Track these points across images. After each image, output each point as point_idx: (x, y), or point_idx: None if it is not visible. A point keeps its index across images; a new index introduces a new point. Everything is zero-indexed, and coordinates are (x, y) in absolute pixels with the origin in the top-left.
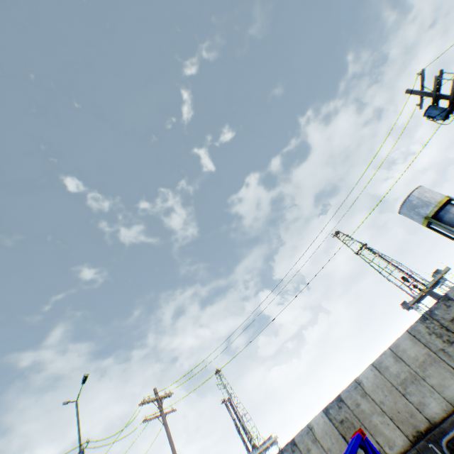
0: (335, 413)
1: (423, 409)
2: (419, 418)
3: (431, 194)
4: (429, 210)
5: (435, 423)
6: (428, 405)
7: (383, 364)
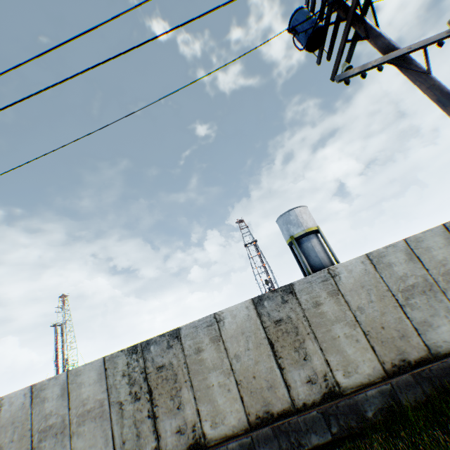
0: None
1: None
2: None
3: (308, 218)
4: (298, 231)
5: None
6: None
7: (44, 394)
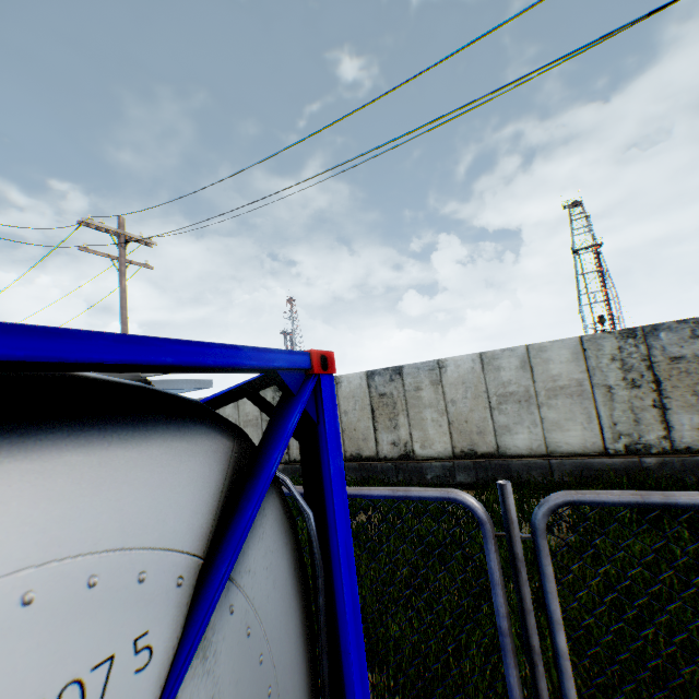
0: (380, 383)
1: (503, 436)
2: (488, 441)
3: None
4: None
5: (504, 455)
6: (514, 435)
7: (497, 363)
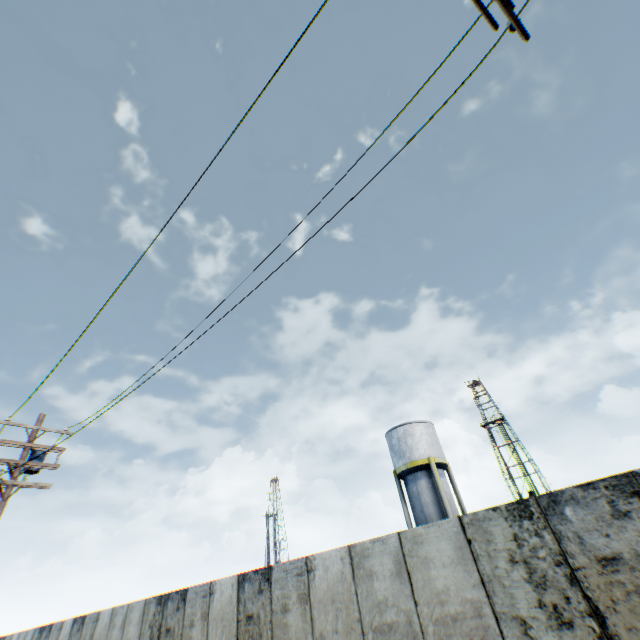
0: None
1: None
2: None
3: (415, 444)
4: (399, 464)
5: None
6: None
7: (20, 639)
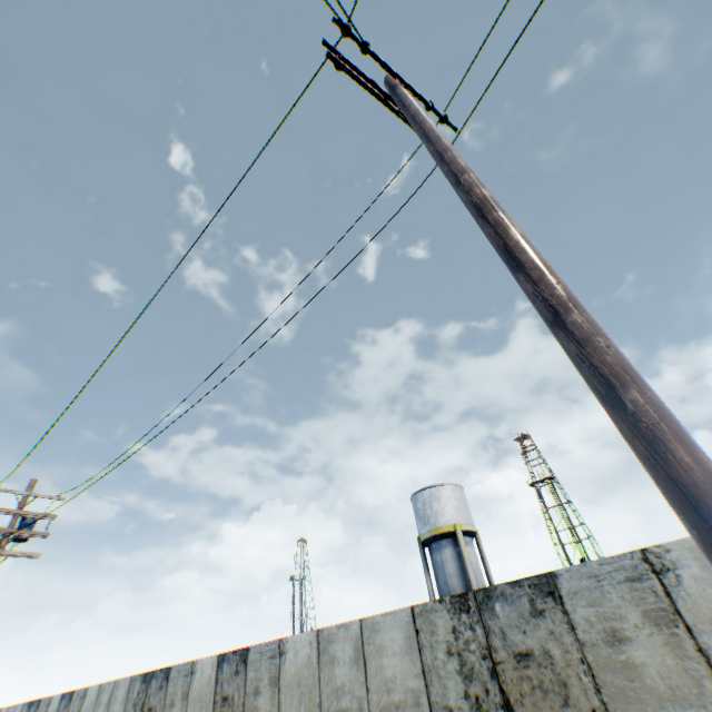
0: None
1: None
2: None
3: (441, 509)
4: (423, 531)
5: None
6: None
7: None
